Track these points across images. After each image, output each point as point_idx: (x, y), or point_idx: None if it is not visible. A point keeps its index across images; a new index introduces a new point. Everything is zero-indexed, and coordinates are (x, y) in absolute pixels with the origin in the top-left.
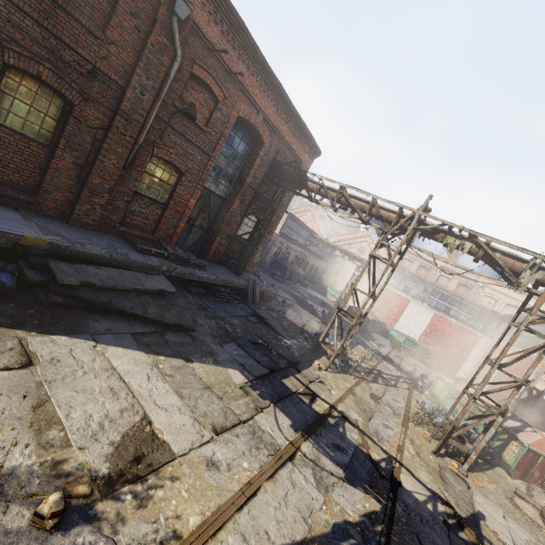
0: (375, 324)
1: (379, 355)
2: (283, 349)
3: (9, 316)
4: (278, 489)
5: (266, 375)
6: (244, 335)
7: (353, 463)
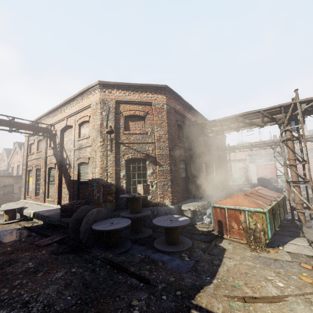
0: (272, 179)
1: None
2: None
3: None
4: None
5: None
6: None
7: None
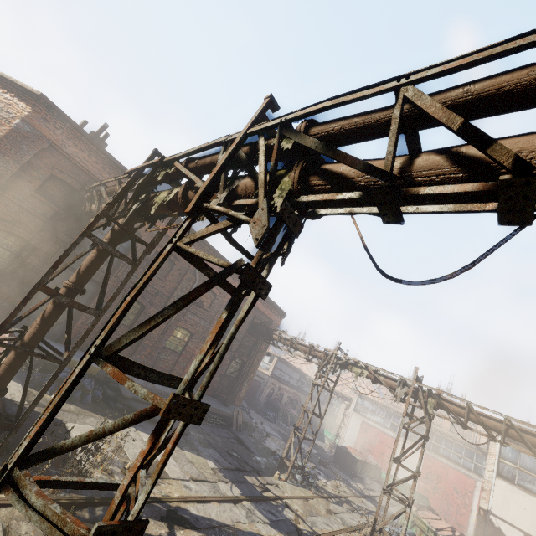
0: (366, 467)
1: (360, 493)
2: (253, 462)
3: (101, 411)
4: (221, 507)
5: (232, 470)
6: (223, 447)
7: (280, 522)
